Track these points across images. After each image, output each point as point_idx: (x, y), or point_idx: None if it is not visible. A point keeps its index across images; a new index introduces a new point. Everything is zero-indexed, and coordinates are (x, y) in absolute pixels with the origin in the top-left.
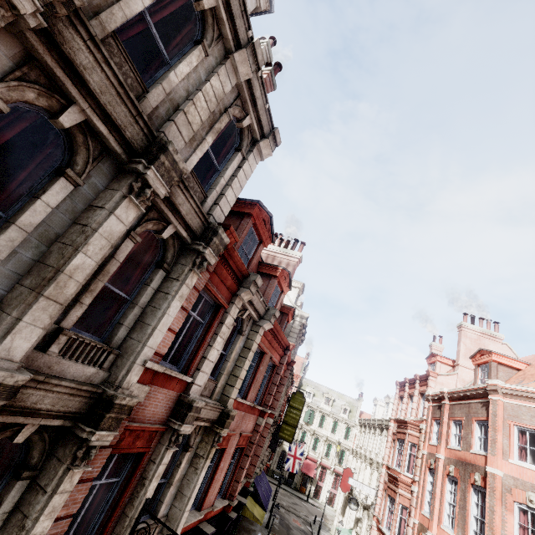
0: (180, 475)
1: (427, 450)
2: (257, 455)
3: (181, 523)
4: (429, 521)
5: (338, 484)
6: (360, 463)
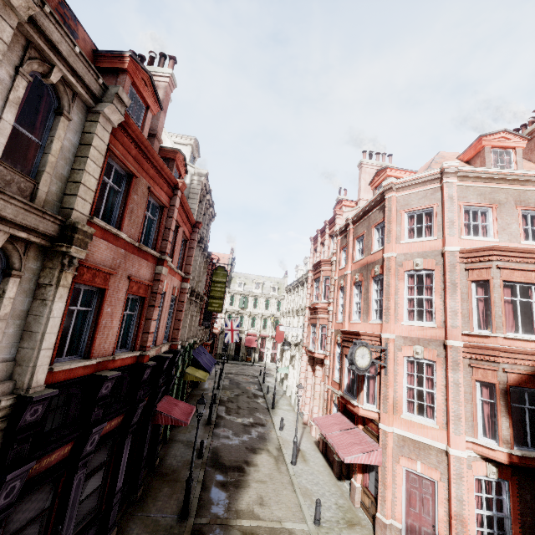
0: (17, 310)
1: (338, 275)
2: (179, 319)
3: (42, 363)
4: (342, 324)
5: (277, 346)
6: (289, 318)
